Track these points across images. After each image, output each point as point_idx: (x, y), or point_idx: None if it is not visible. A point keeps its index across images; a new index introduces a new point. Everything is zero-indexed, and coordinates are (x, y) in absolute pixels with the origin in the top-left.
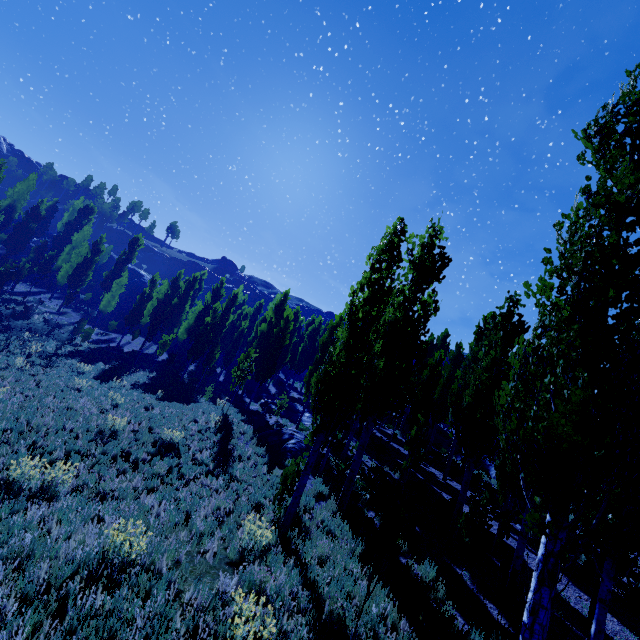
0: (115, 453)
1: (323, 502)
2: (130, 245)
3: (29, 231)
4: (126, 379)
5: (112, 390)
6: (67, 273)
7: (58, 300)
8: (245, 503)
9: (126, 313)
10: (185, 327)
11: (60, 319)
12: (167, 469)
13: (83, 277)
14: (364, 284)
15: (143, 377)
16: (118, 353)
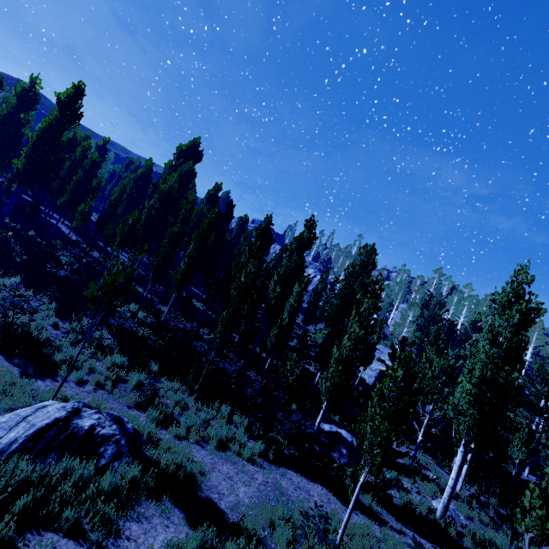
0: None
1: None
2: None
3: None
4: None
5: None
6: None
7: None
8: None
9: None
10: None
11: None
12: None
13: None
14: None
15: None
16: None
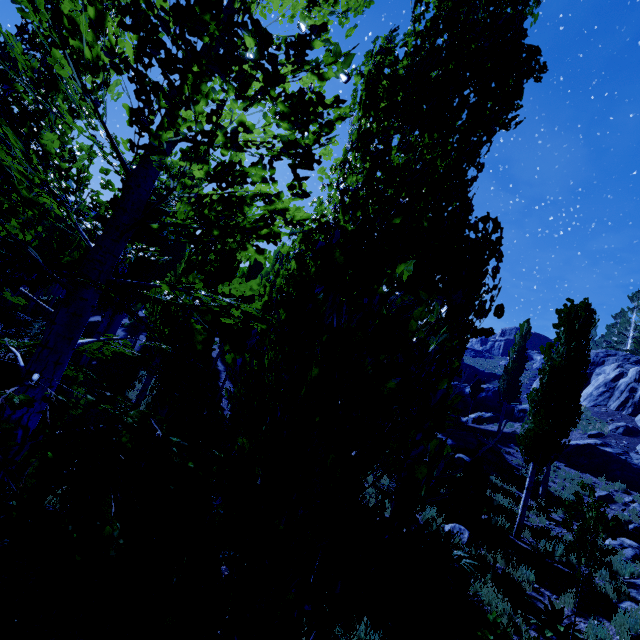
0: None
1: None
2: None
3: None
4: None
5: None
6: None
7: None
8: None
9: None
10: None
11: None
12: None
13: None
14: None
15: None
16: None
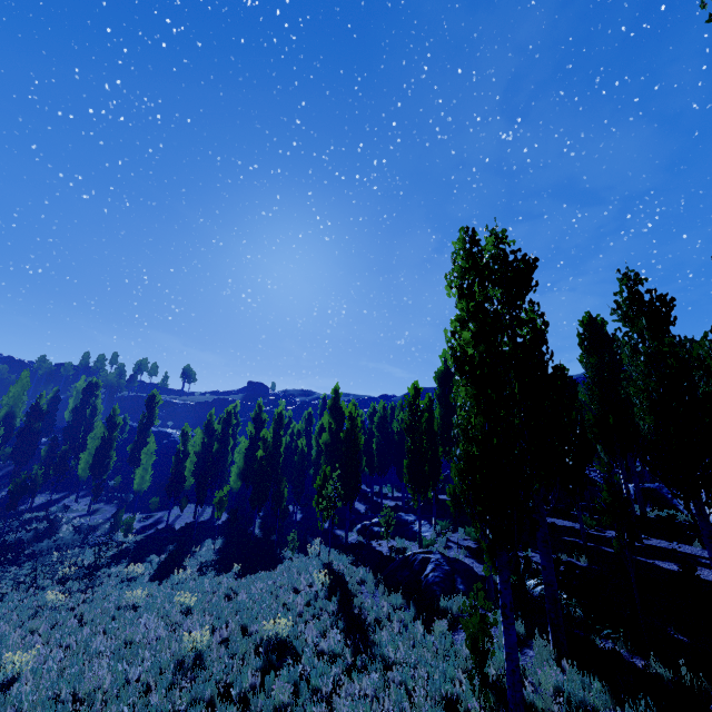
0: (209, 694)
1: (527, 649)
2: (147, 405)
3: (34, 433)
4: (189, 565)
5: (176, 588)
6: (87, 463)
7: (85, 498)
8: (427, 704)
9: (165, 483)
10: (236, 473)
11: (93, 519)
12: (291, 690)
13: (106, 461)
14: (463, 318)
15: (208, 553)
16: (170, 534)
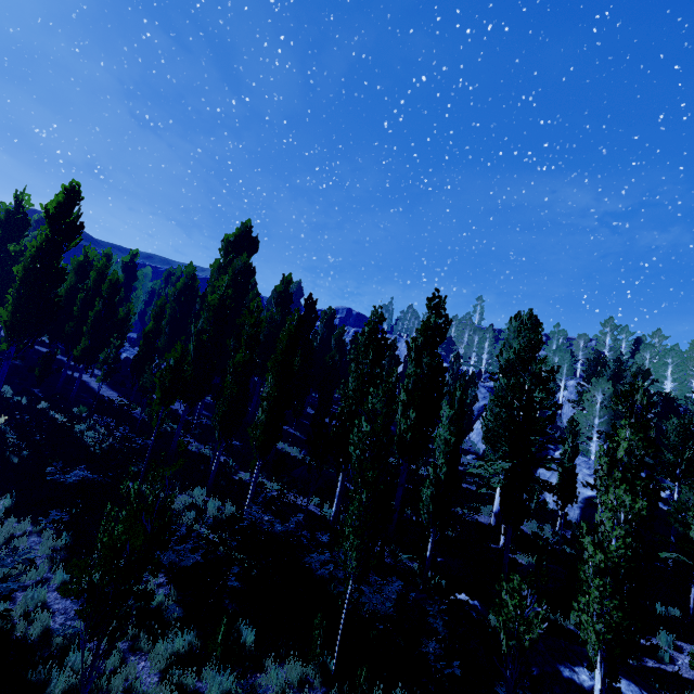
0: None
1: None
2: None
3: None
4: None
5: None
6: None
7: None
8: None
9: None
10: None
11: None
12: None
13: None
14: None
15: None
16: None
